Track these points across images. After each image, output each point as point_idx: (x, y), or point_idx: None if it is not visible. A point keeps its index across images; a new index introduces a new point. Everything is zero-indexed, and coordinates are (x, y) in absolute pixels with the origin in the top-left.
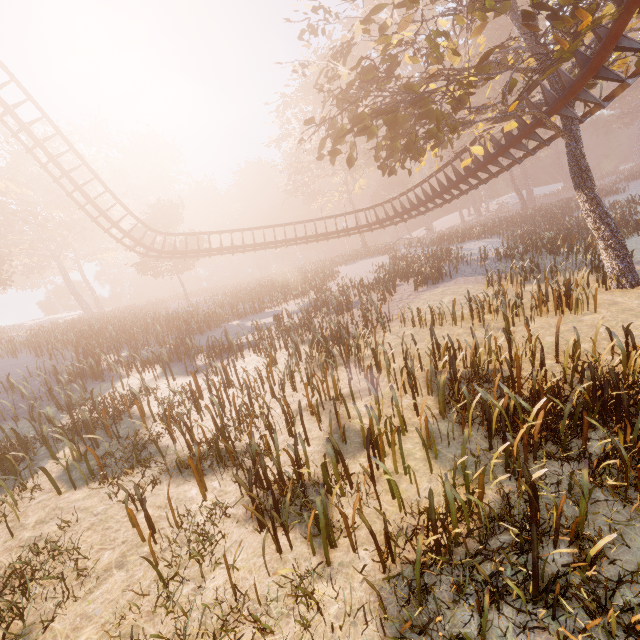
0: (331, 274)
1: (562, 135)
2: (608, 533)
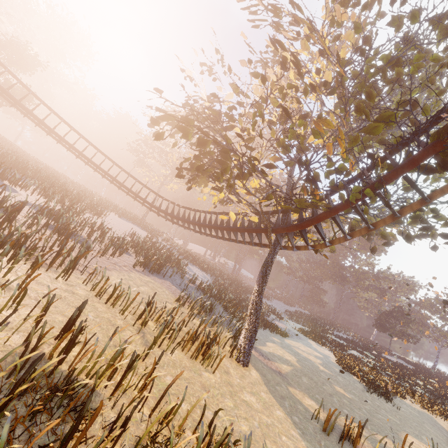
0: (100, 211)
1: (270, 246)
2: None
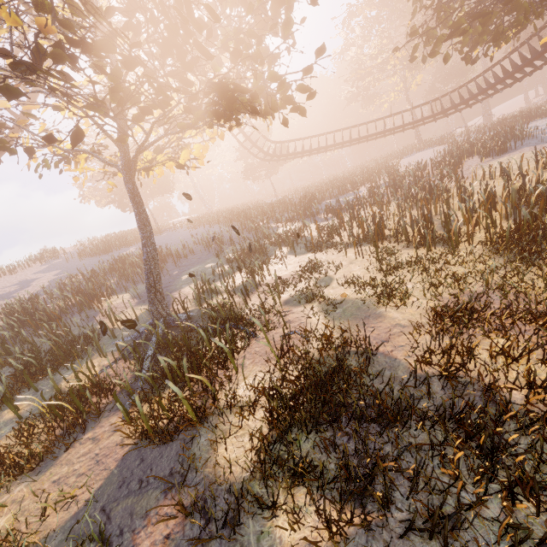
0: (393, 165)
1: None
2: None
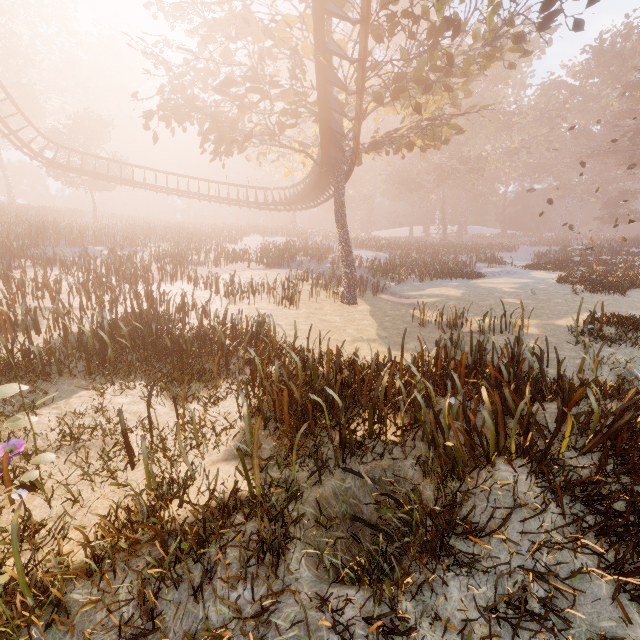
0: (231, 238)
1: (330, 177)
2: (64, 382)
